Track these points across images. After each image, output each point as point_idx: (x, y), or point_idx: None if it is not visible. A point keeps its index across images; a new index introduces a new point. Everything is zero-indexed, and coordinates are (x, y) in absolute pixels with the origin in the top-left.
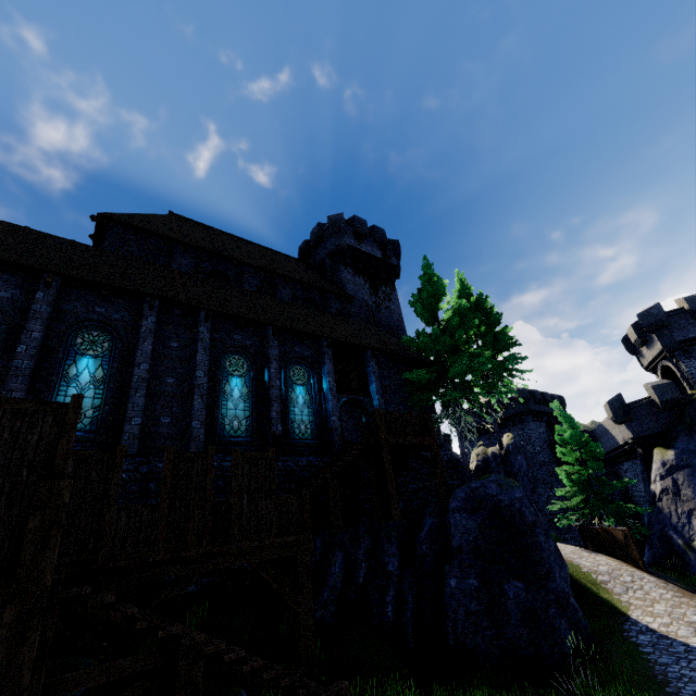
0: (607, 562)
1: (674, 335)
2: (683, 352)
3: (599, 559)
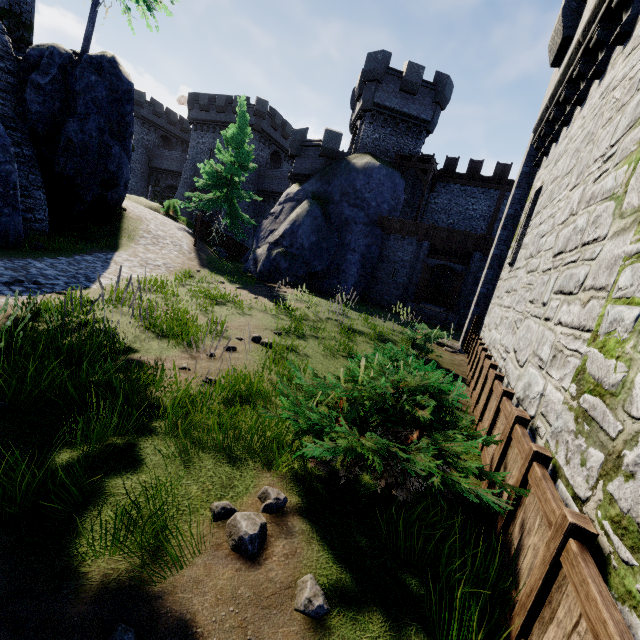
0: (175, 234)
1: (377, 95)
2: (371, 116)
3: (174, 231)
